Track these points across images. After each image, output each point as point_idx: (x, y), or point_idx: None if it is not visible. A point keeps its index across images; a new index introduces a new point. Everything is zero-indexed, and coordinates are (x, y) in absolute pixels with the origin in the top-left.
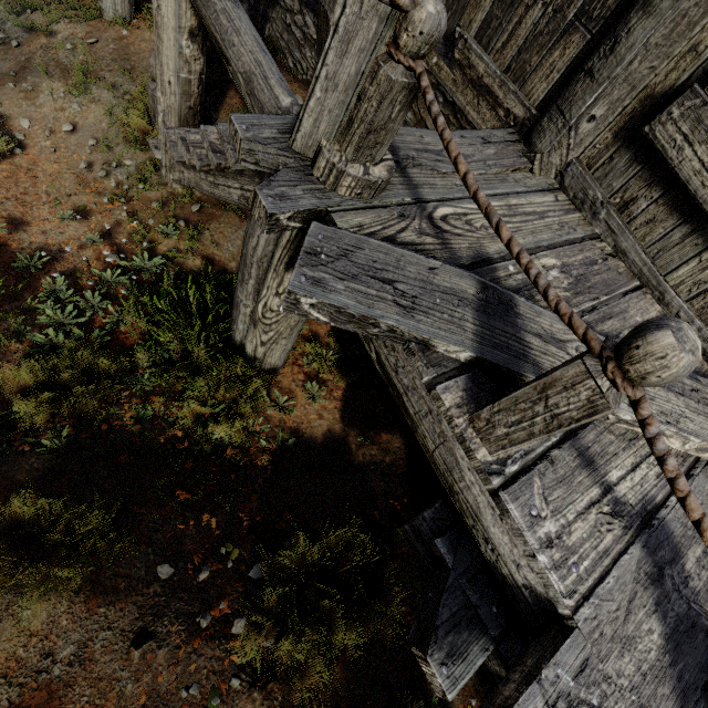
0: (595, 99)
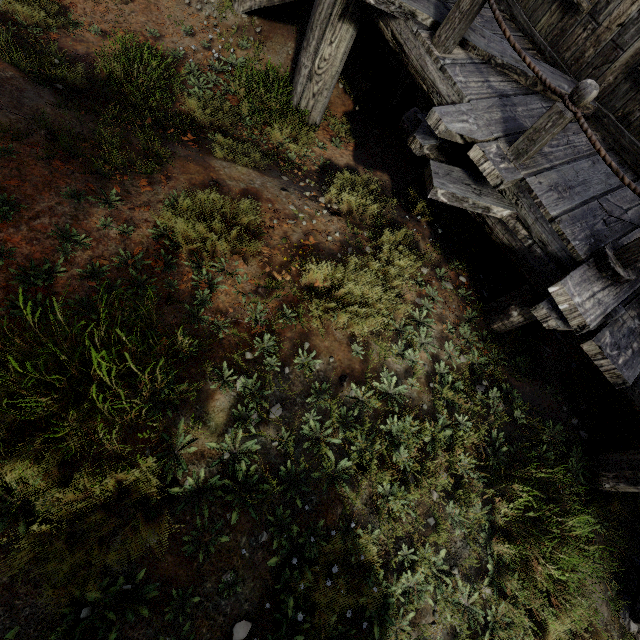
0: None
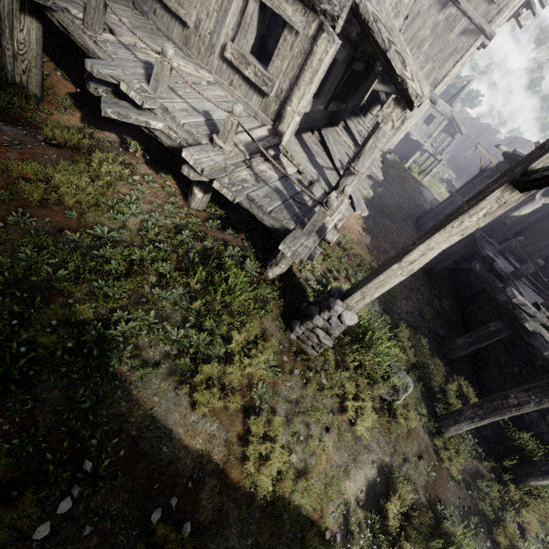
0: None
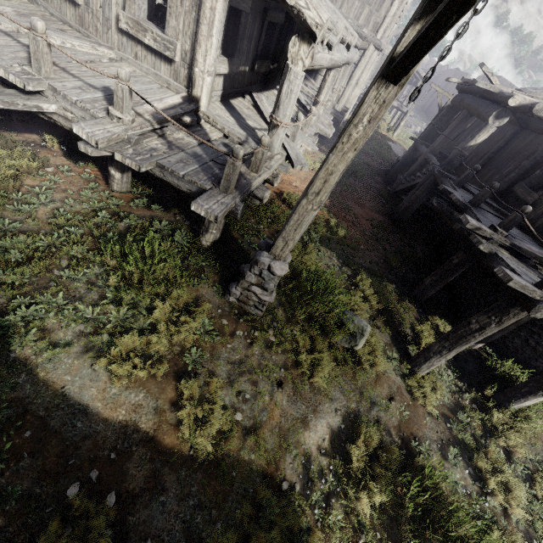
0: None
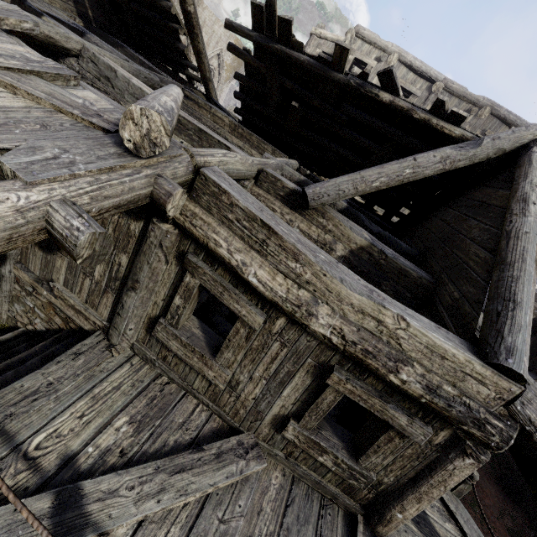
0: (127, 324)
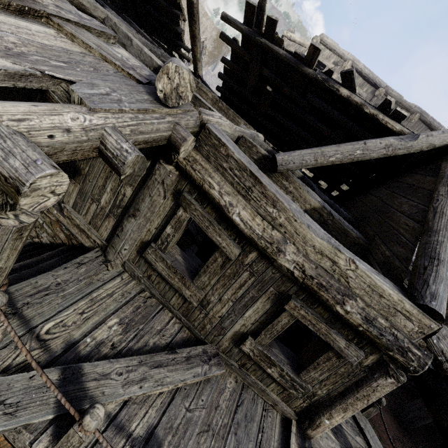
0: (123, 244)
